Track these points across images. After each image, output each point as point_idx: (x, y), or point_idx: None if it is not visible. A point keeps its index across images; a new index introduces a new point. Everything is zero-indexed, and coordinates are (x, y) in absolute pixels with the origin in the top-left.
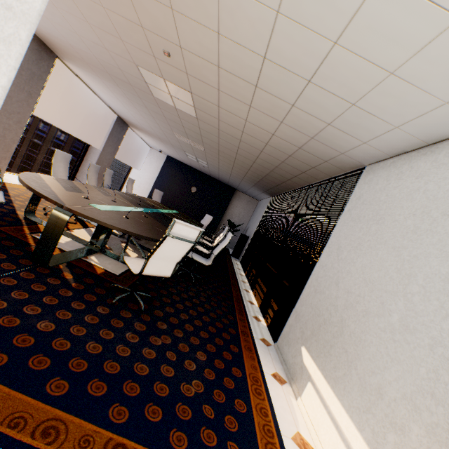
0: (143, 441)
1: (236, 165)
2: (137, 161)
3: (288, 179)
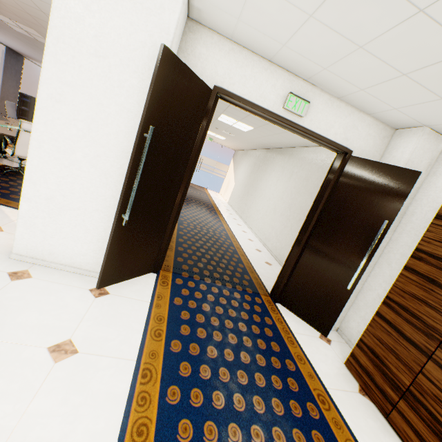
0: (6, 199)
1: None
2: None
3: None
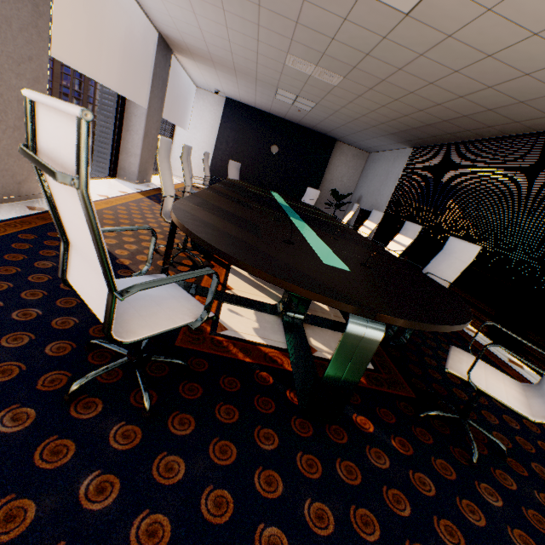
0: None
1: (396, 104)
2: (181, 115)
3: (517, 121)
